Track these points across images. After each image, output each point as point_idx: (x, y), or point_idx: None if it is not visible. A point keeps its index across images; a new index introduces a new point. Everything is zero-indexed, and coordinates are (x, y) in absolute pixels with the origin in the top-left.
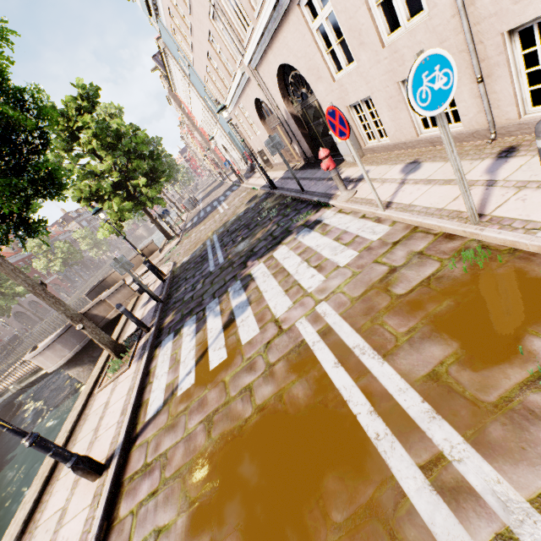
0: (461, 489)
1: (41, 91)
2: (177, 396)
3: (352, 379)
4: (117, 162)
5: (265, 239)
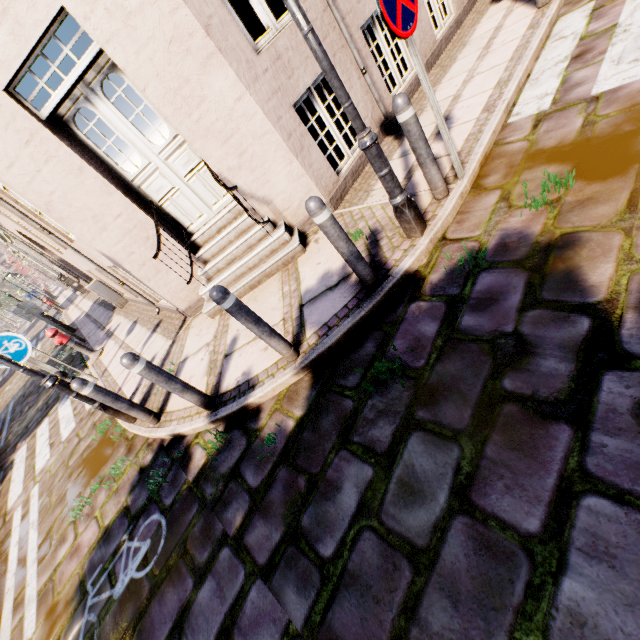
0: (21, 602)
1: None
2: None
3: (18, 552)
4: None
5: (42, 409)
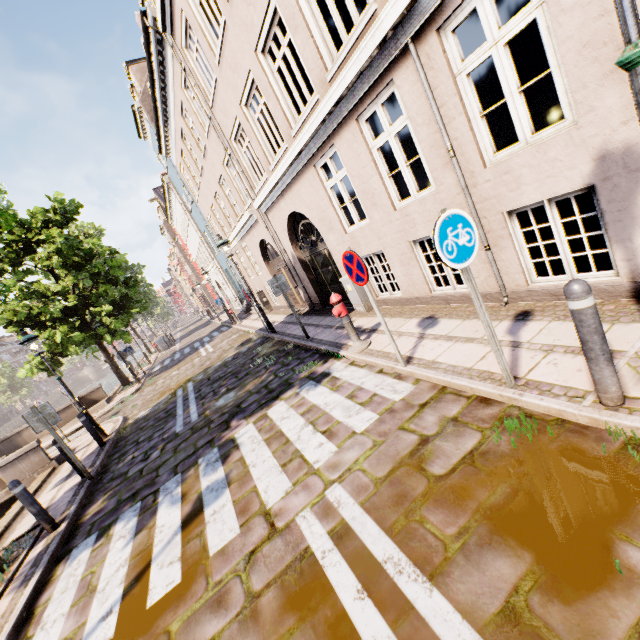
0: None
1: (2, 192)
2: None
3: (386, 622)
4: (79, 284)
5: (258, 392)
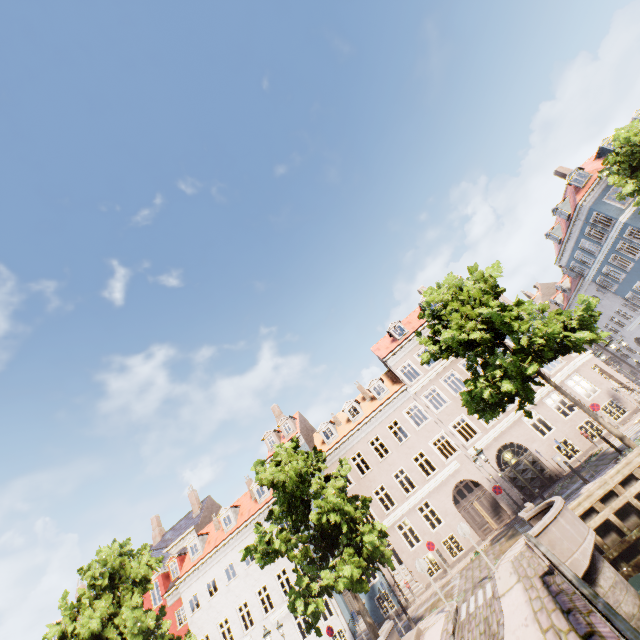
0: None
1: None
2: None
3: None
4: None
5: (592, 464)
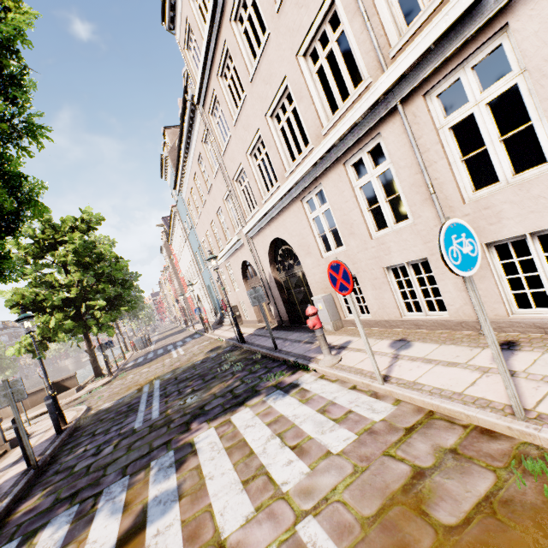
0: None
1: (44, 188)
2: None
3: None
4: (84, 280)
5: (223, 396)
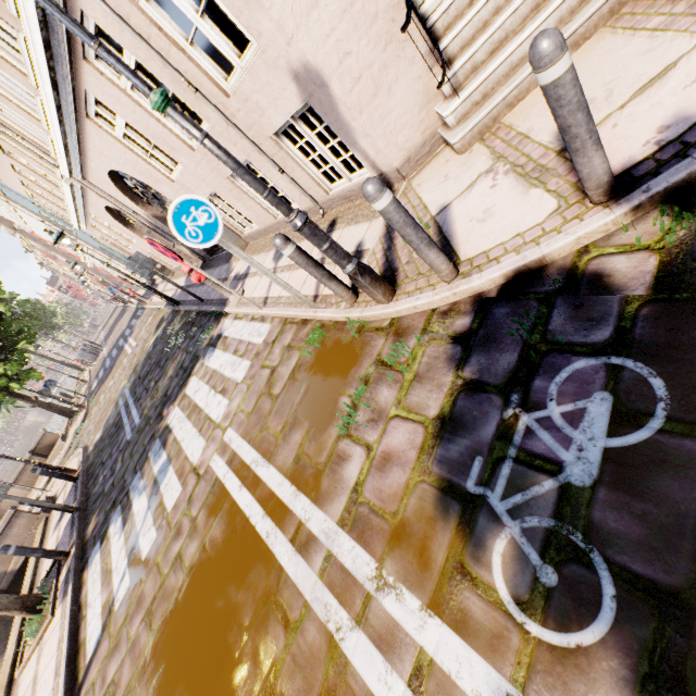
0: (309, 541)
1: None
2: (115, 610)
3: (251, 494)
4: None
5: (177, 375)
